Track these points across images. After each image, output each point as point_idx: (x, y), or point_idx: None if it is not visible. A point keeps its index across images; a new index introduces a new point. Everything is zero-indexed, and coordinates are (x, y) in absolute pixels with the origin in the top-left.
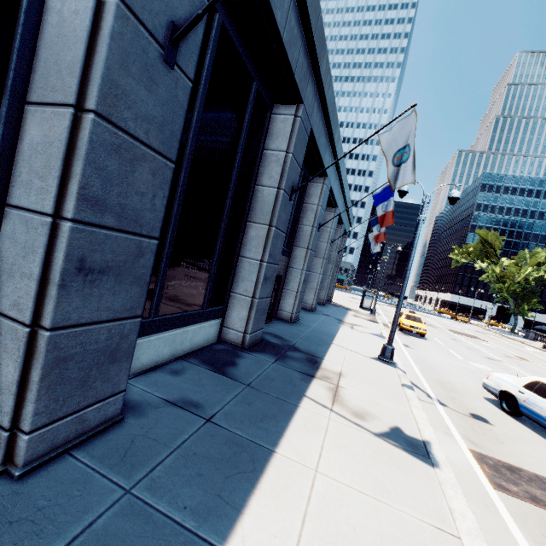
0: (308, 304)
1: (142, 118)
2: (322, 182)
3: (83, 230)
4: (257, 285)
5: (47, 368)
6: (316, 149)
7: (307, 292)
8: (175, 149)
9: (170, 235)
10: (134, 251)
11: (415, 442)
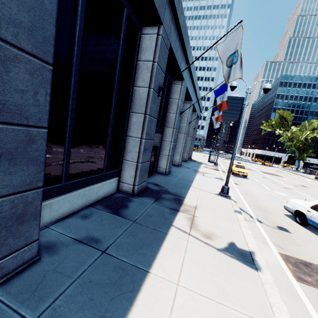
0: (176, 162)
1: (7, 21)
2: (181, 83)
3: None
4: (139, 154)
5: None
6: (175, 60)
7: (175, 154)
8: (50, 53)
9: (69, 124)
10: (24, 139)
11: (244, 252)
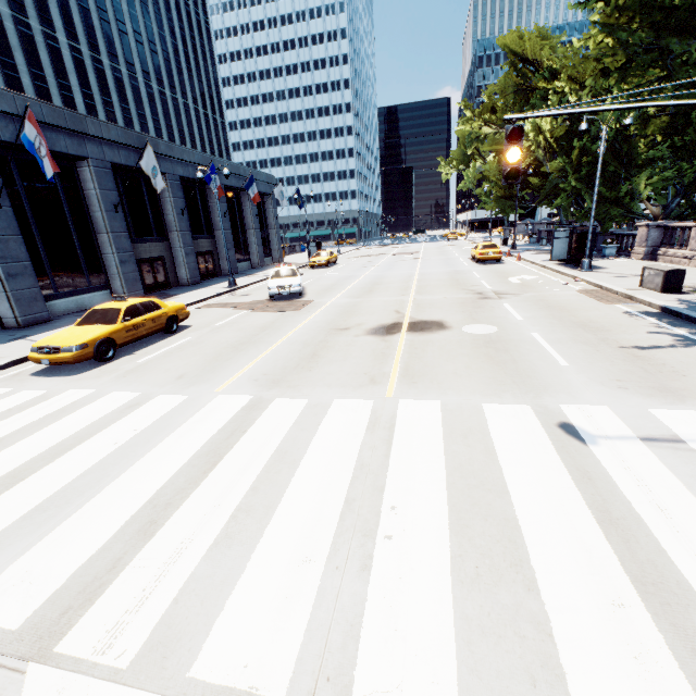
0: (226, 270)
1: (2, 229)
2: (165, 179)
3: (4, 266)
4: (118, 267)
5: (16, 301)
6: (132, 167)
7: (222, 261)
8: (19, 231)
9: (44, 257)
10: (24, 267)
11: None
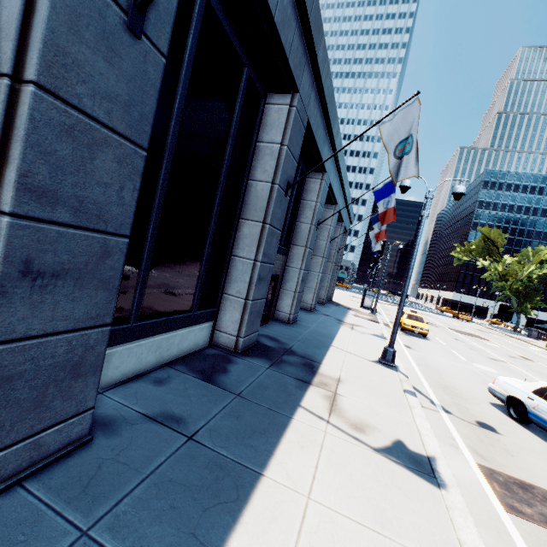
0: (307, 303)
1: (102, 95)
2: (321, 177)
3: (26, 227)
4: (250, 286)
5: None
6: (314, 143)
7: (306, 291)
8: (146, 134)
9: (150, 232)
10: (98, 251)
11: (418, 458)
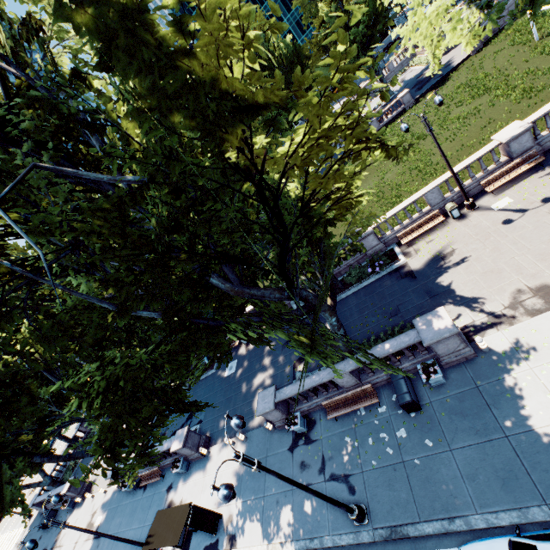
0: None
1: None
2: None
3: None
4: None
5: None
6: None
7: None
8: None
9: None
10: None
11: None
